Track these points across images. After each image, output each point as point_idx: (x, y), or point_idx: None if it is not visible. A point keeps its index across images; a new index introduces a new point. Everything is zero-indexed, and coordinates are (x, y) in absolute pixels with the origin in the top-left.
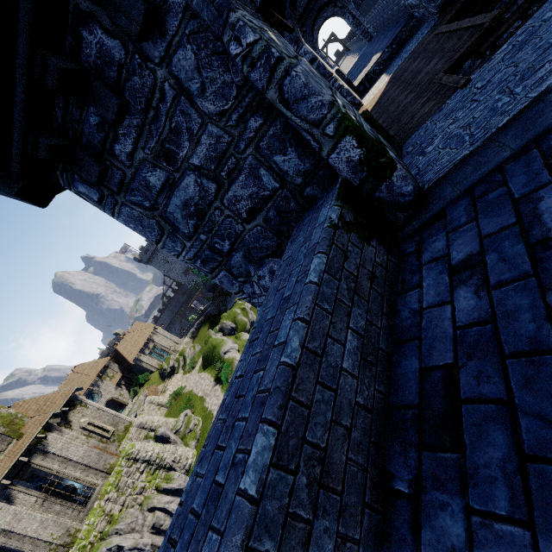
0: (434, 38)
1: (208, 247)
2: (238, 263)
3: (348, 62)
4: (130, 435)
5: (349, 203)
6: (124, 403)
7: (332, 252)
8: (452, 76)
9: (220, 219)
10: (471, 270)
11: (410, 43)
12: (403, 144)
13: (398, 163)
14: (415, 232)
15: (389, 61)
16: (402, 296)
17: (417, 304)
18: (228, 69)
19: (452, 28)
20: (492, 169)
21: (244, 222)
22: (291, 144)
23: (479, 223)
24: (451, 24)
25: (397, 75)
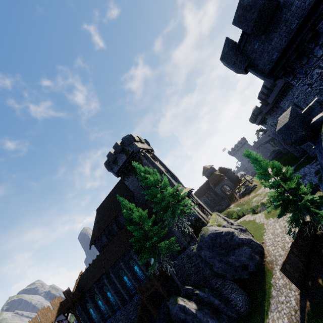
0: None
1: None
2: None
3: None
4: None
5: None
6: None
7: None
8: None
9: None
10: None
11: None
12: None
13: None
14: None
15: None
16: None
17: None
18: None
19: None
20: None
21: None
22: None
23: None
24: None
25: None
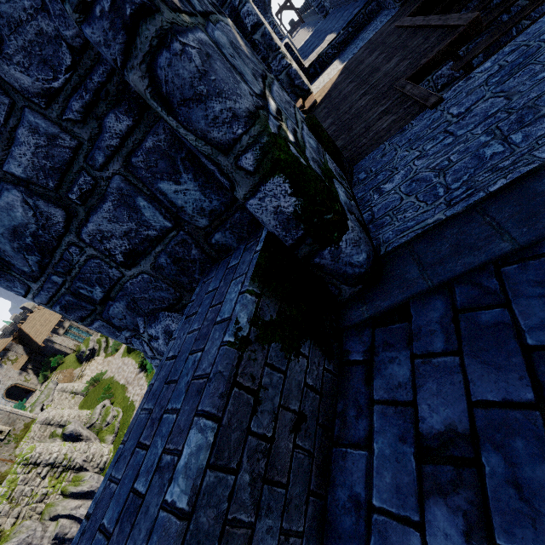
0: (395, 30)
1: (68, 291)
2: (120, 314)
3: (302, 35)
4: (32, 433)
5: (274, 282)
6: (31, 389)
7: (230, 406)
8: (418, 87)
9: (80, 259)
10: (453, 462)
11: (367, 30)
12: (354, 165)
13: (350, 213)
14: (364, 322)
15: (343, 46)
16: (340, 448)
17: (362, 486)
18: (43, 6)
19: (417, 23)
20: (481, 263)
21: (121, 266)
22: (186, 168)
23: (463, 362)
24: (416, 18)
25: (351, 65)
